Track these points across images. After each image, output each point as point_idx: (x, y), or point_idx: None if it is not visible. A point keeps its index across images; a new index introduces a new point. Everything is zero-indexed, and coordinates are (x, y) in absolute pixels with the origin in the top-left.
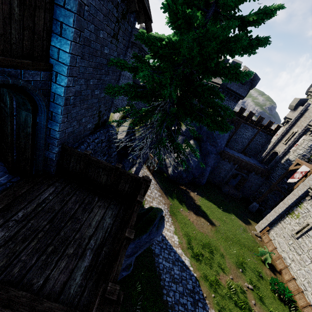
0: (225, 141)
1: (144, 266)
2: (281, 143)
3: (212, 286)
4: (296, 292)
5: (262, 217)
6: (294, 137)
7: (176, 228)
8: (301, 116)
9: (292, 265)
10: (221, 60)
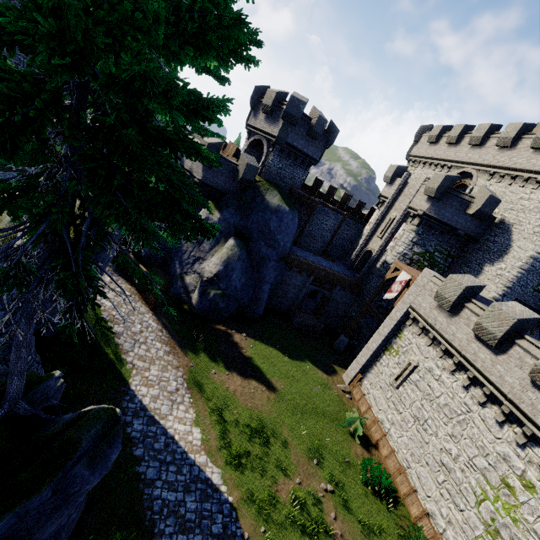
0: (291, 237)
1: (116, 518)
2: (375, 236)
3: (262, 511)
4: (397, 473)
5: (354, 356)
6: (392, 226)
7: (200, 413)
8: (400, 194)
9: (391, 432)
10: (274, 92)
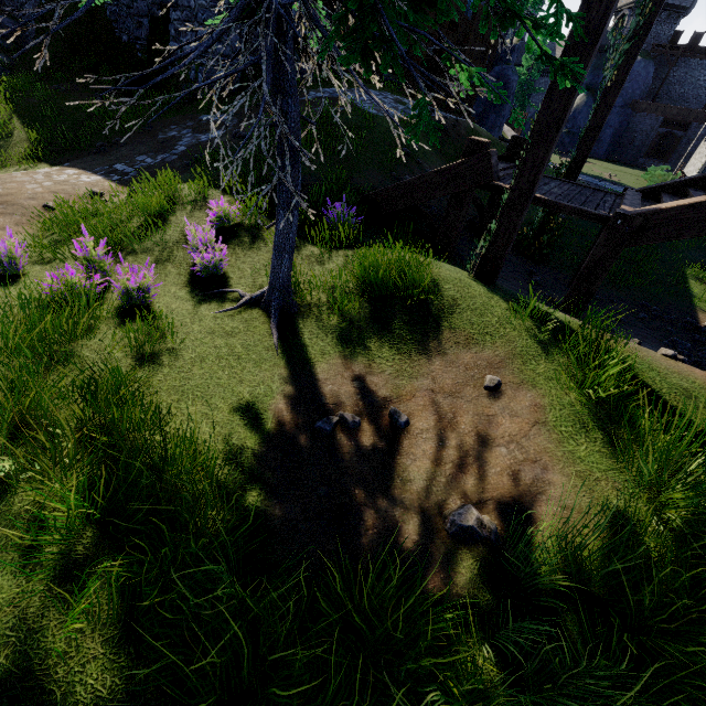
0: (642, 86)
1: None
2: None
3: None
4: None
5: None
6: None
7: None
8: None
9: (689, 170)
10: None
